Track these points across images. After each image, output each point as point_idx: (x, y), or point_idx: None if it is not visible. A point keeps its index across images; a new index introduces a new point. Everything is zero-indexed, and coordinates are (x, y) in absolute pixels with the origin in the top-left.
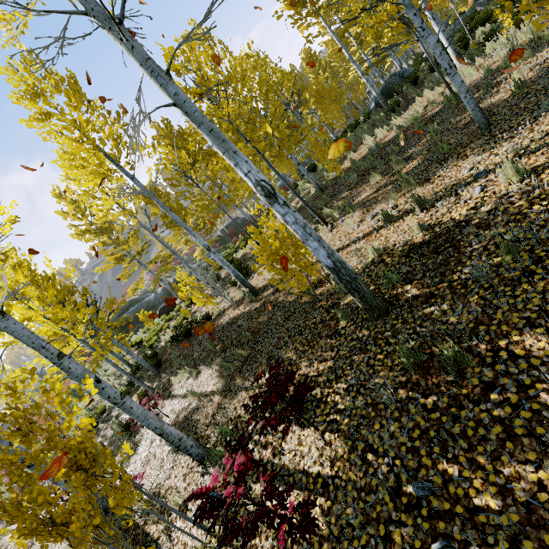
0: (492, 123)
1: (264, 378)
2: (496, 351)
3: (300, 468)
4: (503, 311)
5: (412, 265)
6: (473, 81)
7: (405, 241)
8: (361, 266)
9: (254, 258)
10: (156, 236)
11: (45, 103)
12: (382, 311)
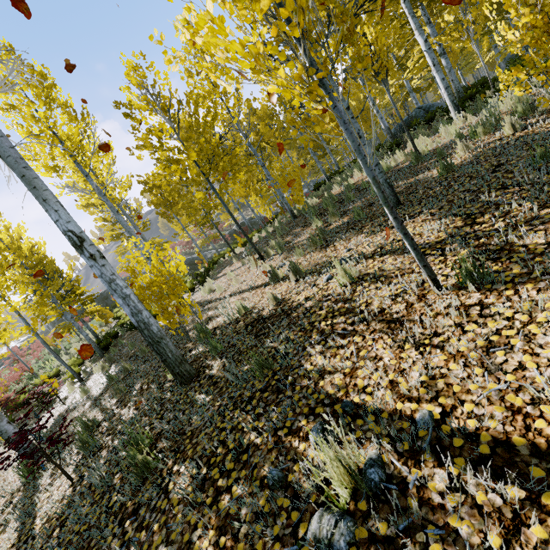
0: (404, 203)
1: (111, 403)
2: (169, 474)
3: (37, 513)
4: (207, 432)
5: (239, 339)
6: (447, 142)
7: (262, 308)
8: (231, 319)
9: (222, 267)
10: (135, 226)
11: (19, 94)
12: (184, 380)
